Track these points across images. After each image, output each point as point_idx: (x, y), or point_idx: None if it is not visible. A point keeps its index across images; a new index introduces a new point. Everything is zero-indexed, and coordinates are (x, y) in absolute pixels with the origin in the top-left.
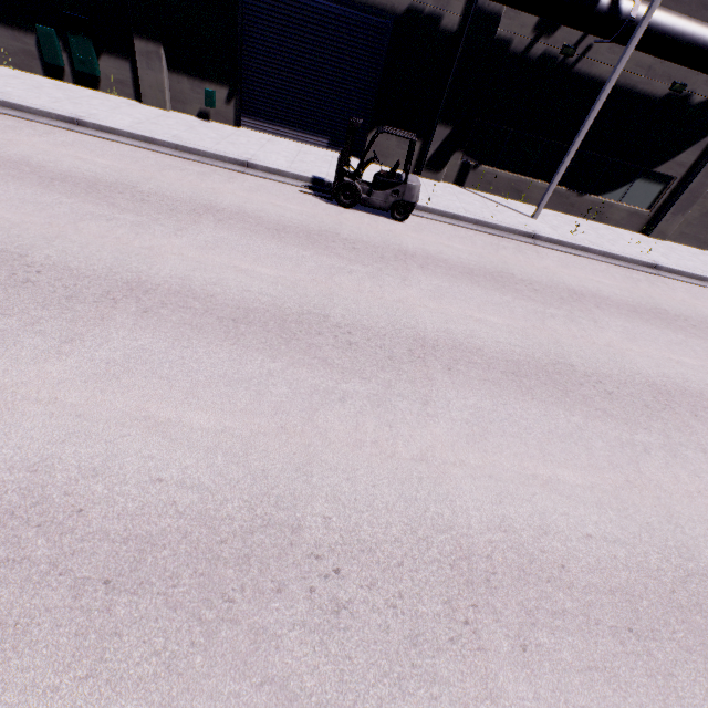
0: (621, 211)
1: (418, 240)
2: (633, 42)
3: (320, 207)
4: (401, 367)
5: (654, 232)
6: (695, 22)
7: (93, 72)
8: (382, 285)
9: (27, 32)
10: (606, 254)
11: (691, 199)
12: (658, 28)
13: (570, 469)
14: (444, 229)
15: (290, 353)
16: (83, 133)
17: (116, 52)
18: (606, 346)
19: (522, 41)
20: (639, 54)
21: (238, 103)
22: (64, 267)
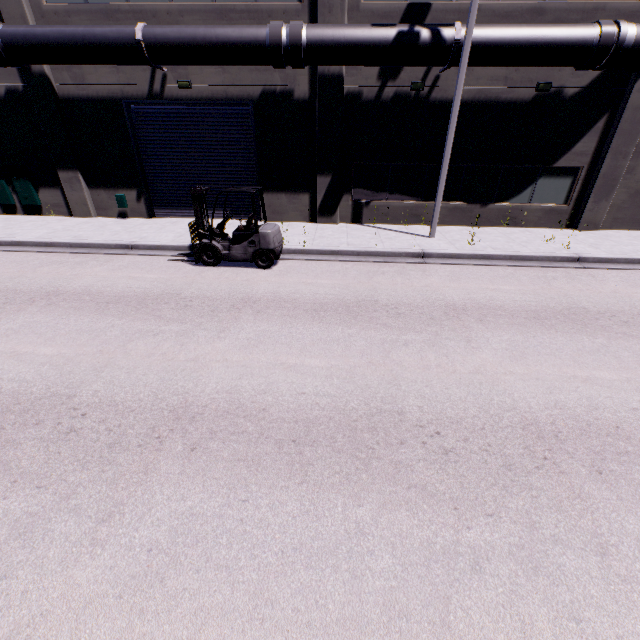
0: (535, 212)
1: (275, 284)
2: (463, 59)
3: (182, 271)
4: (115, 458)
5: (581, 224)
6: (527, 26)
7: (35, 203)
8: (185, 343)
9: None
10: (514, 258)
11: (609, 183)
12: (489, 41)
13: (292, 636)
14: (316, 267)
15: None
16: None
17: (49, 184)
18: (472, 374)
19: (371, 90)
20: (490, 70)
21: (146, 199)
22: None
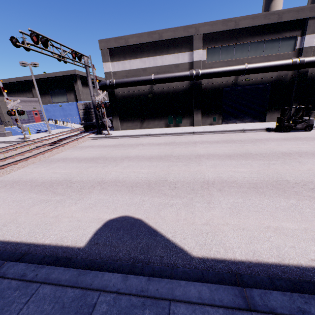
0: None
1: None
2: None
3: (280, 134)
4: None
5: None
6: None
7: (180, 122)
8: None
9: (164, 119)
10: None
11: None
12: None
13: None
14: None
15: None
16: (197, 134)
17: (187, 116)
18: None
19: None
20: None
21: (222, 118)
22: (262, 153)
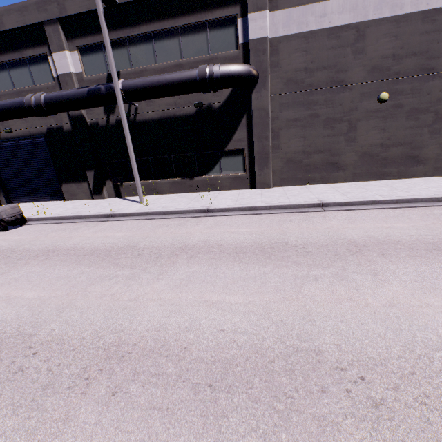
0: (226, 179)
1: None
2: (118, 98)
3: None
4: None
5: (258, 185)
6: (159, 75)
7: None
8: None
9: None
10: (166, 213)
11: (264, 157)
12: (137, 87)
13: None
14: (35, 228)
15: None
16: None
17: None
18: None
19: (103, 120)
20: (165, 100)
21: (3, 194)
22: None
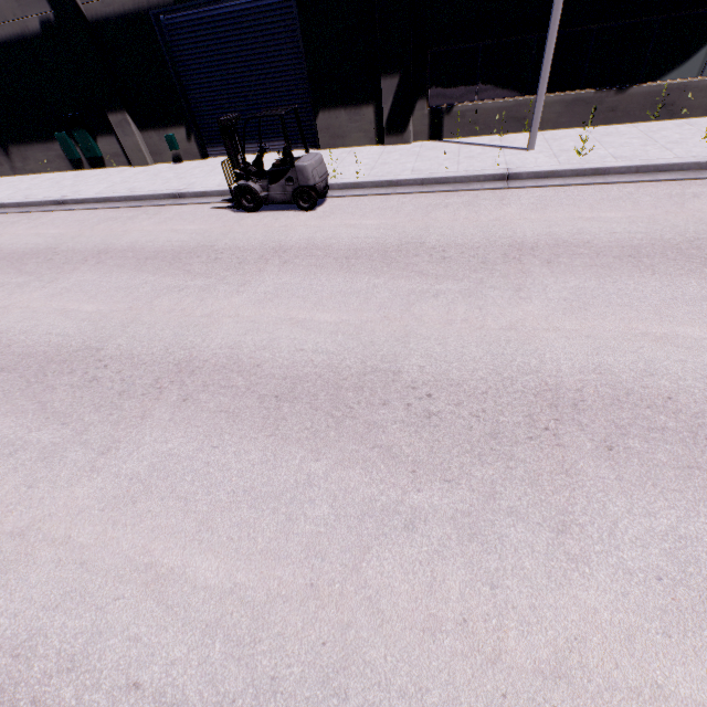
0: None
1: (314, 228)
2: None
3: (222, 219)
4: (122, 404)
5: None
6: None
7: (96, 154)
8: (205, 299)
9: (53, 142)
10: (643, 169)
11: None
12: None
13: (220, 557)
14: (367, 204)
15: (18, 400)
16: (63, 210)
17: (104, 132)
18: (503, 330)
19: None
20: None
21: (196, 137)
22: None
